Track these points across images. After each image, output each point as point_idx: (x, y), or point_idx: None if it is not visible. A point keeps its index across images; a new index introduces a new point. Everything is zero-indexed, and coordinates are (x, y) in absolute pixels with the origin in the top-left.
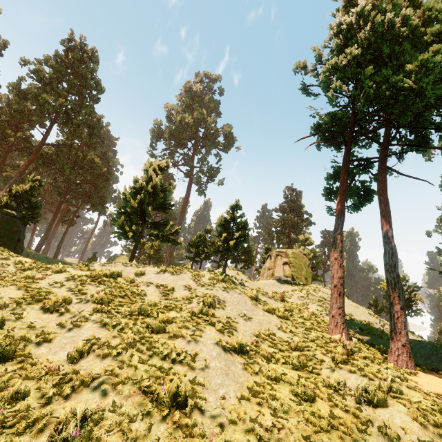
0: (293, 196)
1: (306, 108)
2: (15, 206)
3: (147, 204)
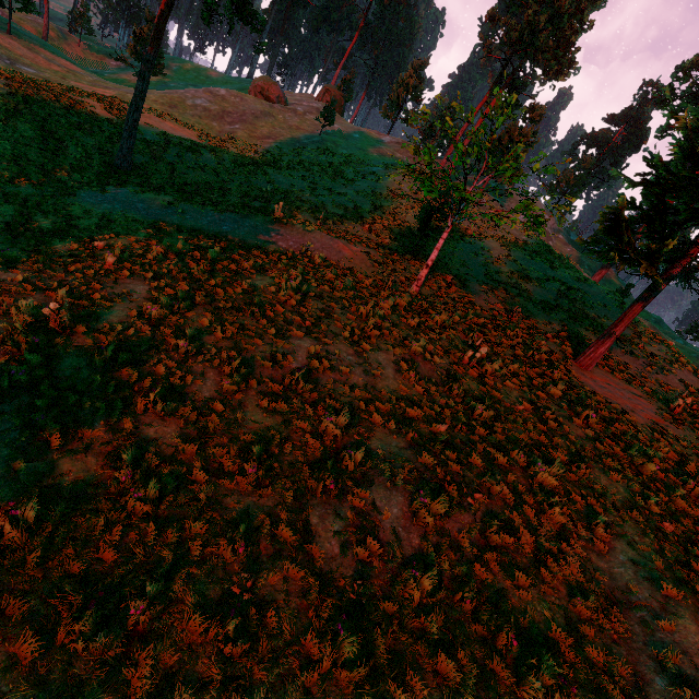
0: (640, 99)
1: (481, 39)
2: (343, 90)
3: (402, 97)
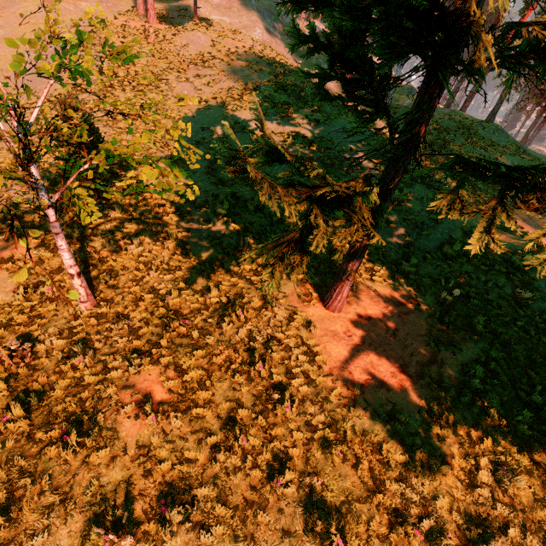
0: None
1: None
2: None
3: None
